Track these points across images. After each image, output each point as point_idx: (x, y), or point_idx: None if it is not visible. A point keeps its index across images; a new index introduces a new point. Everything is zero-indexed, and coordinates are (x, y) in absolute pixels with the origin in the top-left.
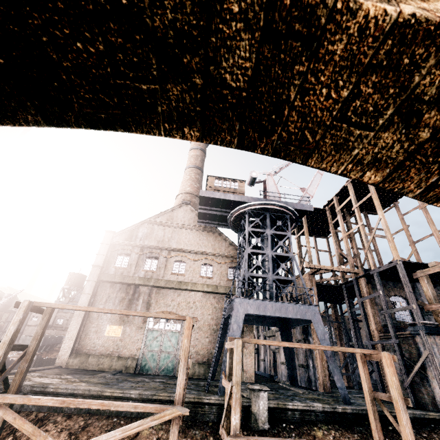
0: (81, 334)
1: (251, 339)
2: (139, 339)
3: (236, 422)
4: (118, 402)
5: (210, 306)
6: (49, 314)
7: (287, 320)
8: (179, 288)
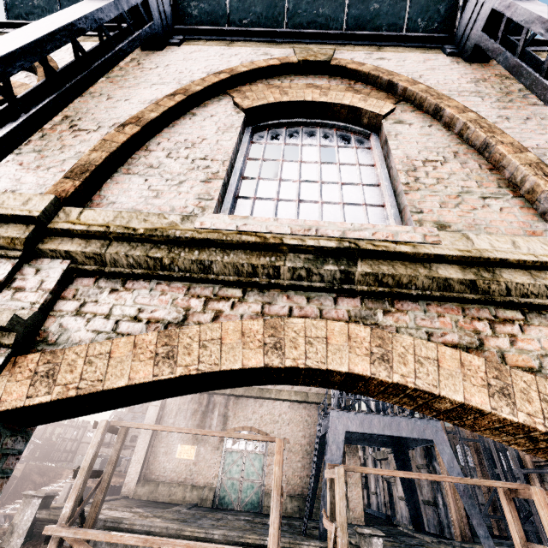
0: (149, 456)
1: (355, 467)
2: (216, 462)
3: None
4: (205, 543)
5: (300, 420)
6: (124, 434)
7: (402, 438)
8: (261, 396)
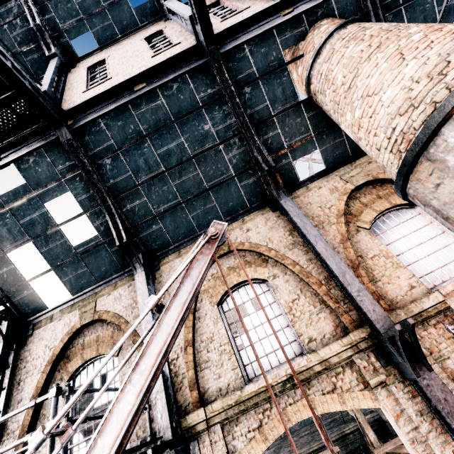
0: None
1: None
2: None
3: (373, 437)
4: None
5: None
6: None
7: None
8: None
